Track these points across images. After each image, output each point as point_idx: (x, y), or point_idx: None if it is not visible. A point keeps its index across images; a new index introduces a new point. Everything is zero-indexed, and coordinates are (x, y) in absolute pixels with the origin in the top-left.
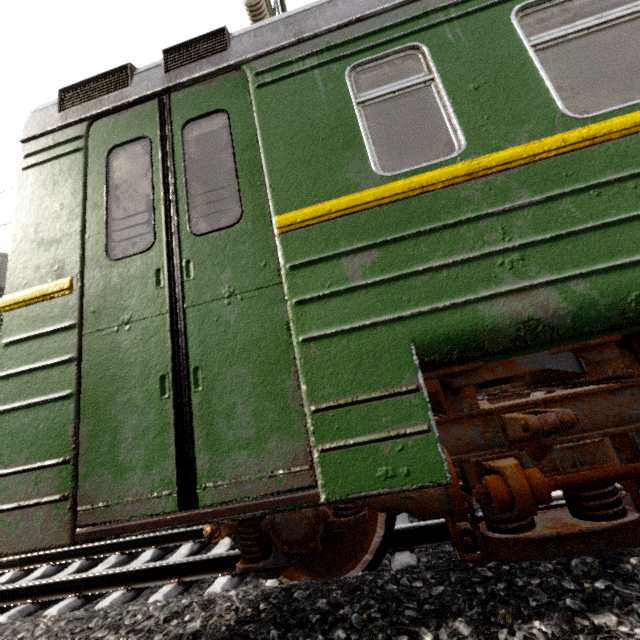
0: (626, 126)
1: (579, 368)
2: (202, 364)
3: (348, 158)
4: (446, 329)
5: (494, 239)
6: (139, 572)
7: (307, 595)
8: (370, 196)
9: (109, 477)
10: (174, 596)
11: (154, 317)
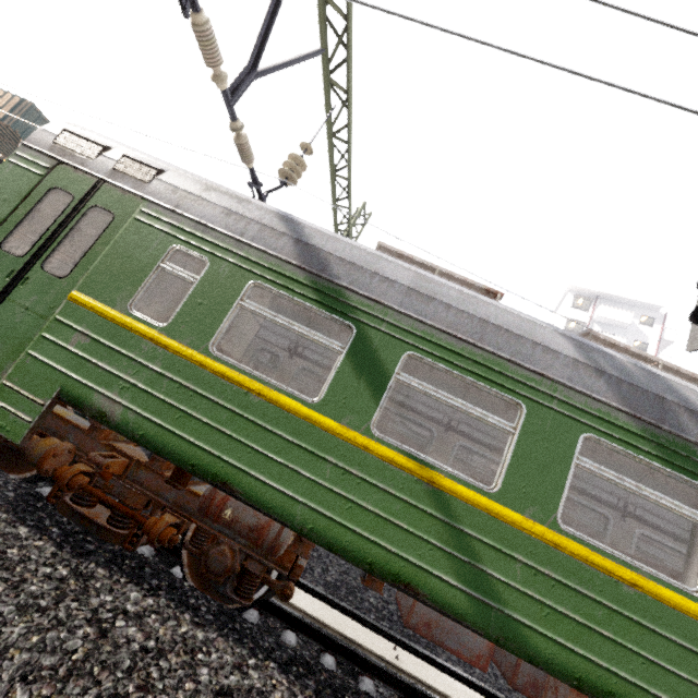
0: (215, 370)
1: (150, 455)
2: None
3: (127, 290)
4: (77, 392)
5: (130, 373)
6: None
7: None
8: (112, 315)
9: None
10: None
11: None
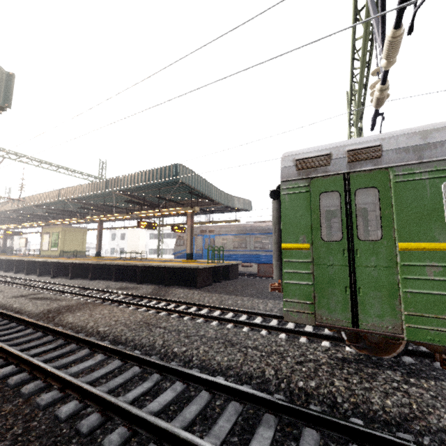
0: None
1: None
2: (361, 287)
3: (436, 227)
4: None
5: None
6: (288, 330)
7: (377, 359)
8: (444, 247)
9: (326, 311)
10: (307, 342)
11: (342, 266)
